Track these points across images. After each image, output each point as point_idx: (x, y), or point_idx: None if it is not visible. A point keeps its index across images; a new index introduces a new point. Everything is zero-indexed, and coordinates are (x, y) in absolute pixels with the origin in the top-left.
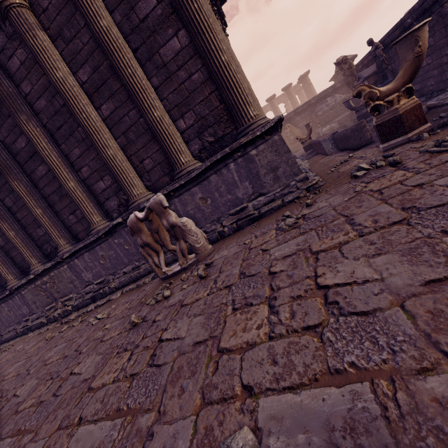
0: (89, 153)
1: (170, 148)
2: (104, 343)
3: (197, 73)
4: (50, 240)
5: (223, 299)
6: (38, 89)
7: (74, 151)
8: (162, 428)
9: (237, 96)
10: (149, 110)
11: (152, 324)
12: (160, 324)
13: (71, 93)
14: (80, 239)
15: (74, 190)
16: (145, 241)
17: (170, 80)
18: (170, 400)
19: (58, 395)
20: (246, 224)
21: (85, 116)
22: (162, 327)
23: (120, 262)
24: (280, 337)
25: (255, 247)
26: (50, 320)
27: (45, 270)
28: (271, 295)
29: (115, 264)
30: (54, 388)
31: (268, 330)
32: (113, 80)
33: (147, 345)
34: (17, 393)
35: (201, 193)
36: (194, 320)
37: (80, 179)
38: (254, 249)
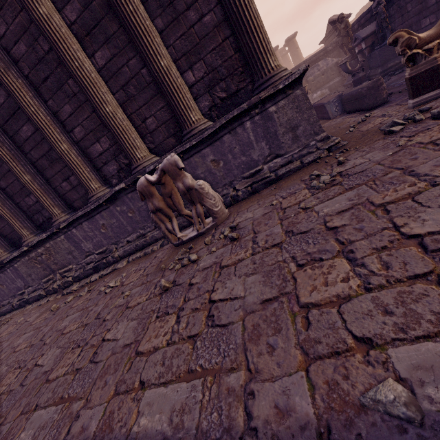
0: (83, 111)
1: (179, 104)
2: (133, 309)
3: (209, 14)
4: (41, 210)
5: (278, 257)
6: (15, 30)
7: (64, 108)
8: (263, 385)
9: (258, 43)
10: (155, 58)
11: (191, 287)
12: (202, 286)
13: (58, 35)
14: (76, 207)
15: (68, 153)
16: (158, 206)
17: (177, 22)
18: (259, 358)
19: (98, 362)
20: (262, 187)
21: (78, 64)
22: (207, 289)
23: (123, 231)
24: (382, 287)
25: (289, 207)
26: (49, 292)
27: (40, 241)
28: (345, 249)
29: (118, 233)
30: (89, 356)
31: (360, 282)
32: (108, 20)
33: (195, 307)
34: (38, 363)
35: (212, 155)
36: (248, 280)
37: (73, 141)
38: (289, 208)
